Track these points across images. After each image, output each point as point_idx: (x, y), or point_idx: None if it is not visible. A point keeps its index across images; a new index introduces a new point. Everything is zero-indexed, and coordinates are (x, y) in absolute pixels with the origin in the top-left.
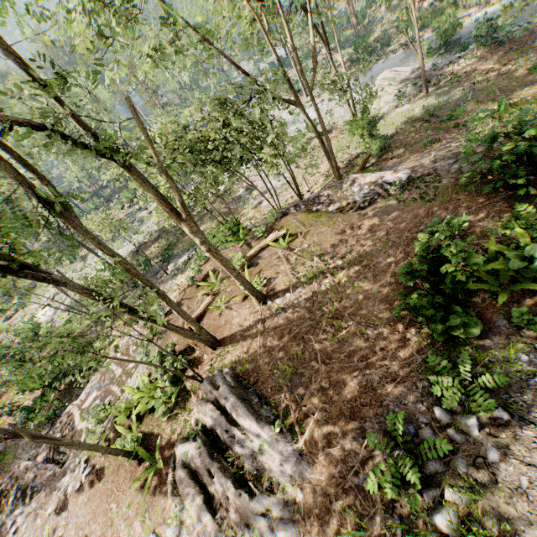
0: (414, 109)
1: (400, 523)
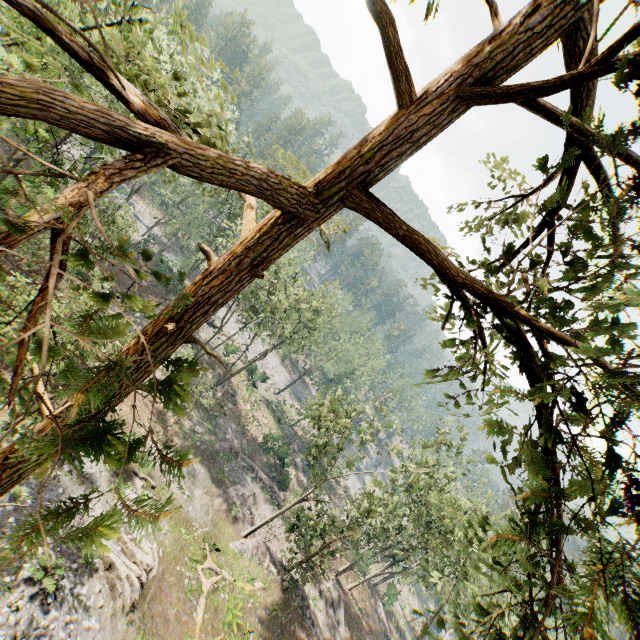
0: (401, 618)
1: None
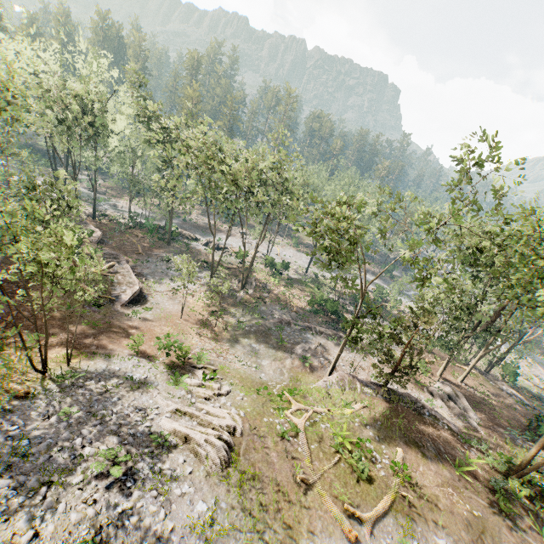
0: (533, 388)
1: (509, 440)
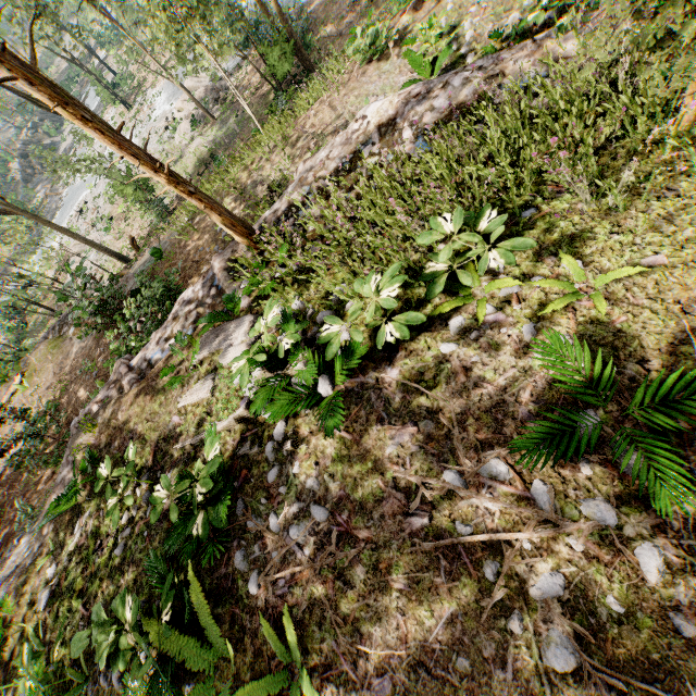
0: (200, 147)
1: None
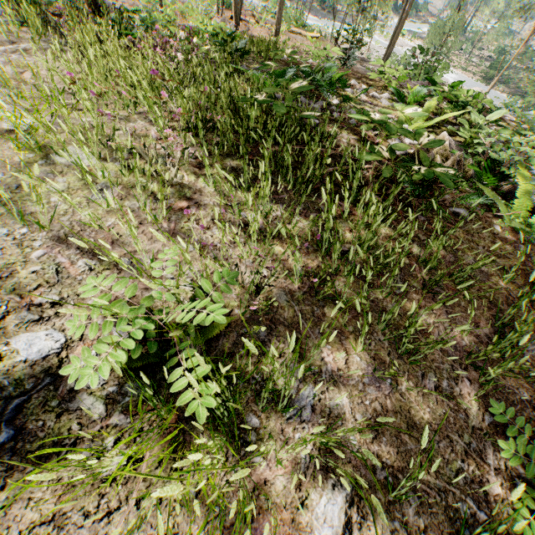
0: None
1: None
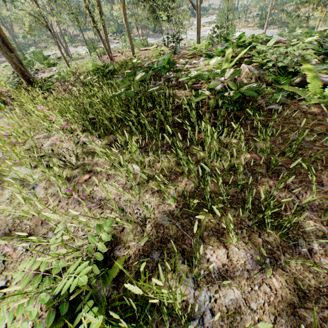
0: None
1: None
